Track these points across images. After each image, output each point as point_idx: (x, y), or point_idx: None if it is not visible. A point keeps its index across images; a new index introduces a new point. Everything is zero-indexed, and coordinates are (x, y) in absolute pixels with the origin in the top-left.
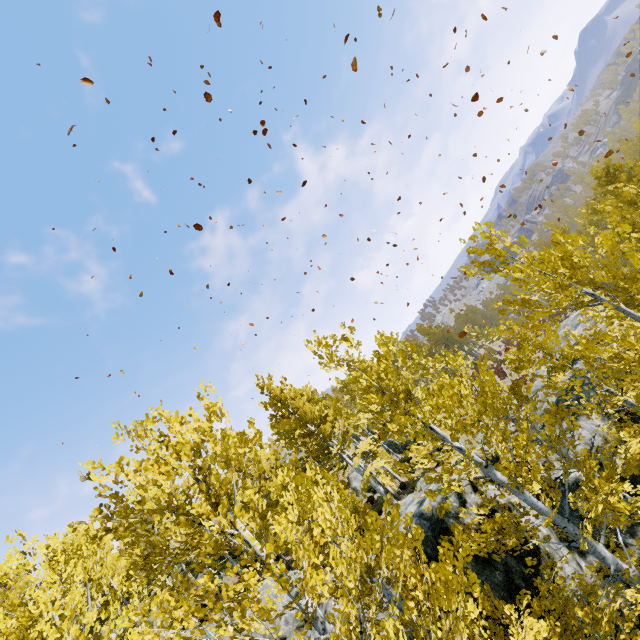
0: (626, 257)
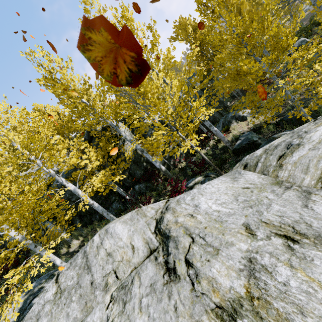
0: (131, 24)
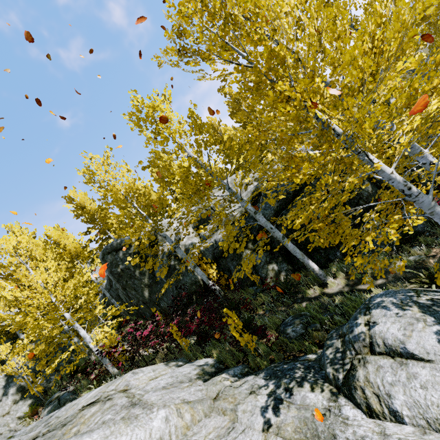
0: None
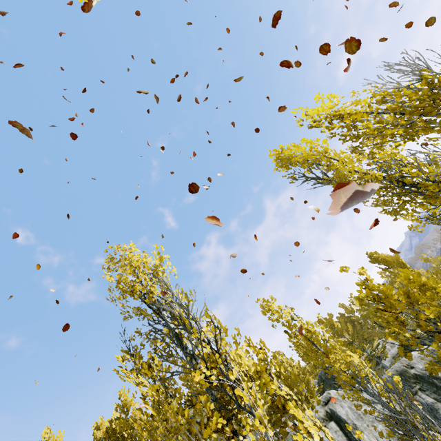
0: None
